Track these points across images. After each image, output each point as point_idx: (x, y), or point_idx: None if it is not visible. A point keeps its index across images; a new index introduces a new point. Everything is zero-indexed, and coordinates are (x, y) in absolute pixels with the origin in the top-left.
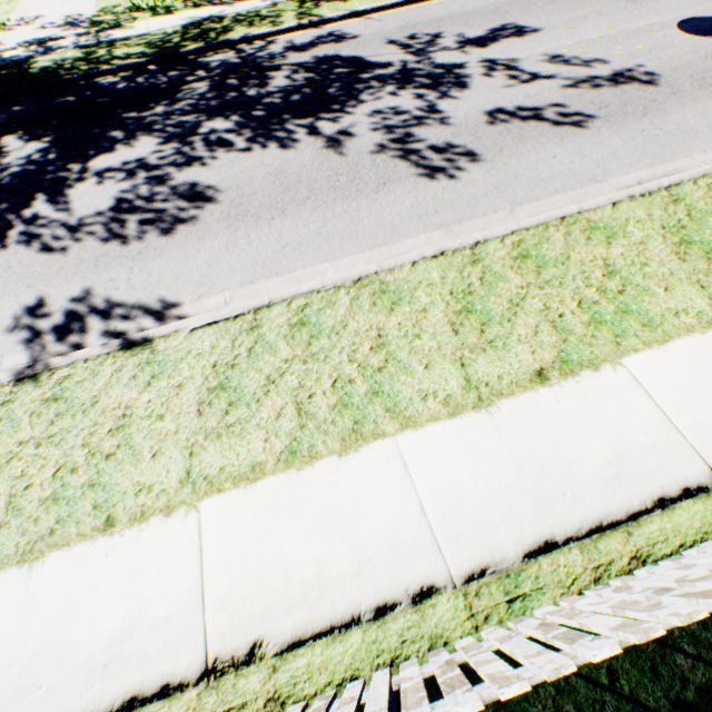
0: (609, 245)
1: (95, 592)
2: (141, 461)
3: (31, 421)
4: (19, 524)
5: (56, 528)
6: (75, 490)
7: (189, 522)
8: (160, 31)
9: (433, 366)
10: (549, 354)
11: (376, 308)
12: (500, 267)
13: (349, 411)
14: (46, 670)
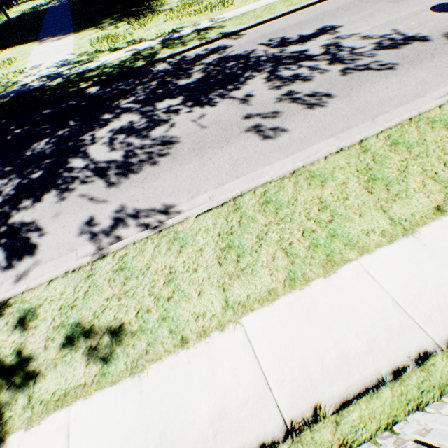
0: (447, 129)
1: (189, 387)
2: (192, 299)
3: (110, 284)
4: (122, 350)
5: (148, 349)
6: (153, 323)
7: (238, 333)
8: (118, 60)
9: (364, 214)
10: (438, 196)
11: (312, 186)
12: (382, 152)
13: (320, 249)
14: (172, 445)
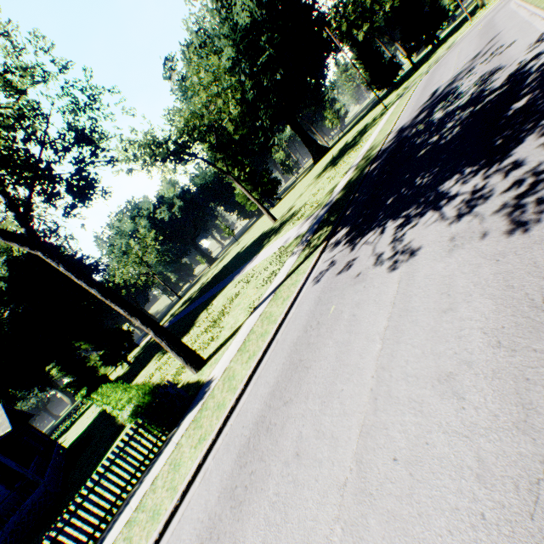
0: None
1: None
2: None
3: None
4: None
5: None
6: None
7: None
8: (350, 176)
9: None
10: None
11: None
12: None
13: None
14: None
